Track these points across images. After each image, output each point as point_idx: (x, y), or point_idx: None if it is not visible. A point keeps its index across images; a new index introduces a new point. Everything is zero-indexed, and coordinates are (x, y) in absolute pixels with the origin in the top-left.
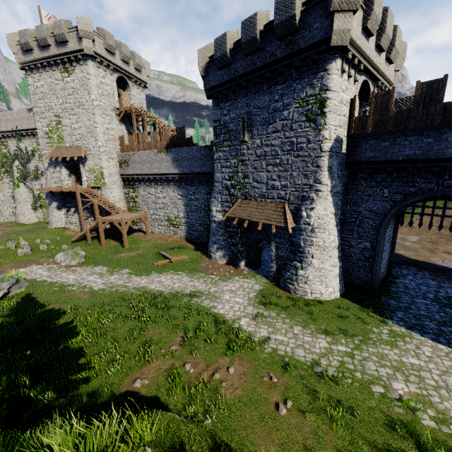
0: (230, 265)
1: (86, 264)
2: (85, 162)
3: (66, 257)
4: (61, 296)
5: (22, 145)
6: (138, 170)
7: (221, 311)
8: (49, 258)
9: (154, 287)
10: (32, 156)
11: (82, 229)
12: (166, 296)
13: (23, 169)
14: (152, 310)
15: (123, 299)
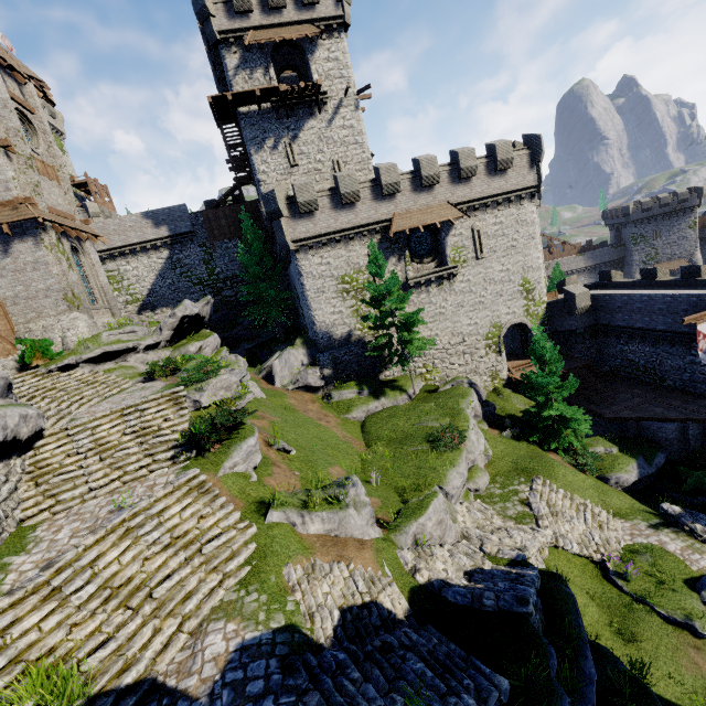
0: None
1: None
2: None
3: None
4: None
5: None
6: None
7: None
8: None
9: None
10: None
11: None
12: None
13: None
14: None
15: None
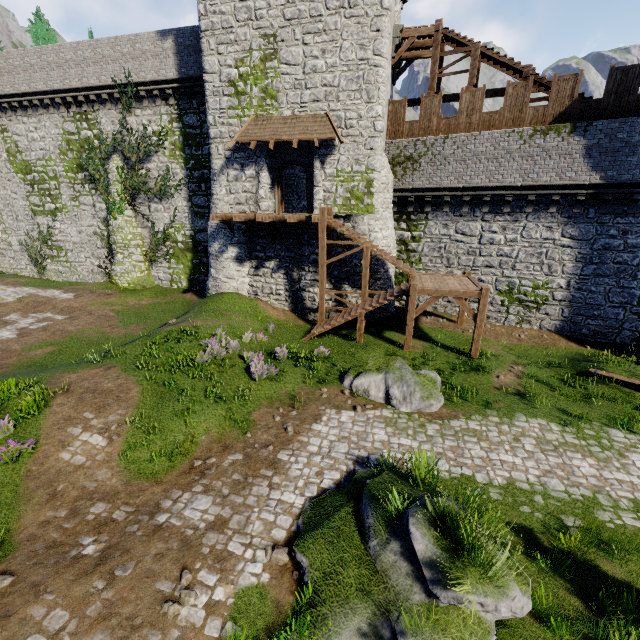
0: None
1: (468, 409)
2: (326, 156)
3: (407, 389)
4: None
5: (133, 120)
6: (447, 179)
7: None
8: (330, 385)
9: None
10: (154, 146)
11: (293, 306)
12: None
13: (133, 174)
14: None
15: None
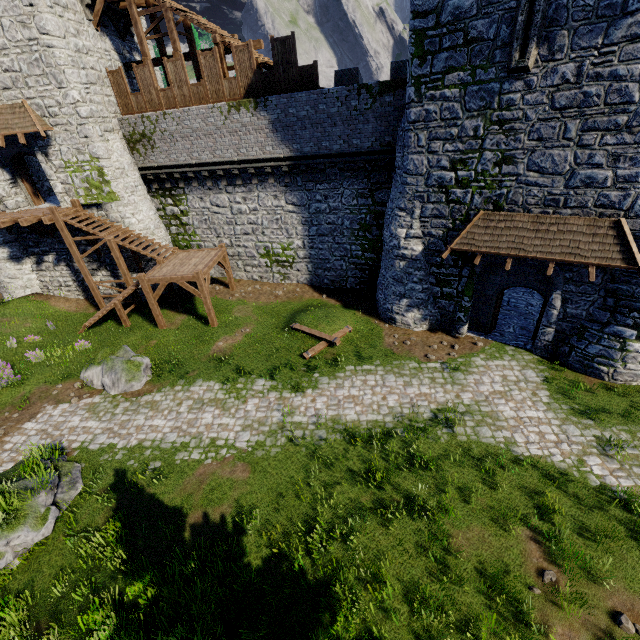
0: (439, 333)
1: (165, 382)
2: (47, 148)
3: (115, 376)
4: (188, 486)
5: None
6: (181, 155)
7: (532, 449)
8: (68, 380)
9: (356, 416)
10: None
11: (86, 294)
12: (401, 436)
13: None
14: (408, 479)
15: (325, 463)
